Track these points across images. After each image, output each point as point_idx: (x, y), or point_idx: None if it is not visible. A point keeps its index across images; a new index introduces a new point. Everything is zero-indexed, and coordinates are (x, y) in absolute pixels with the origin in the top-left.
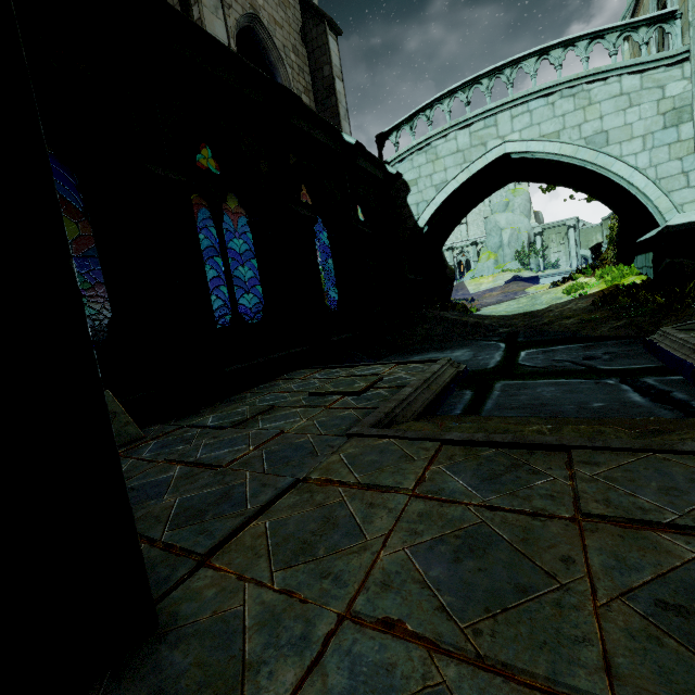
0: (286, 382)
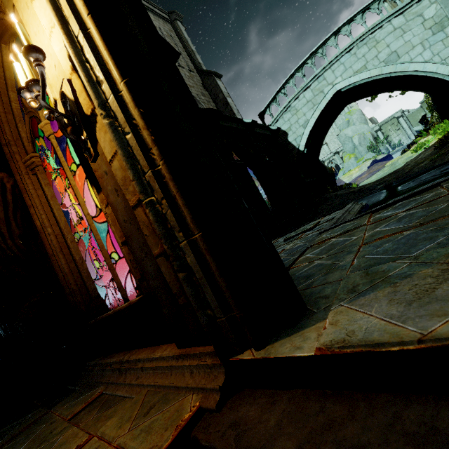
0: None
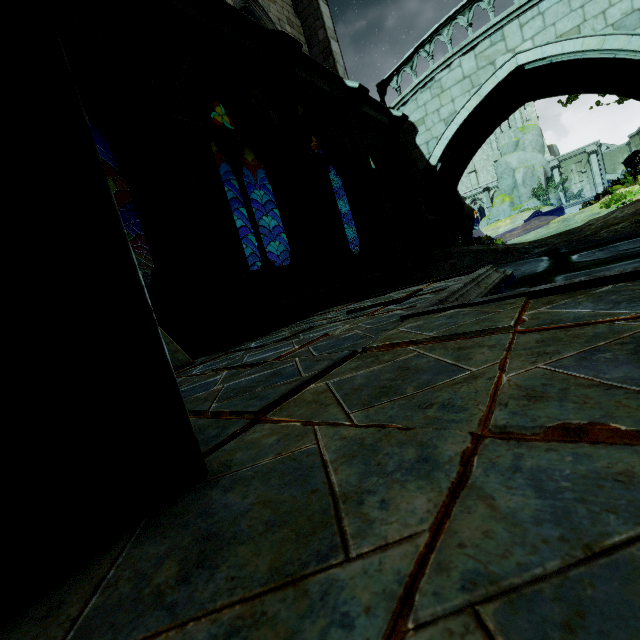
0: (320, 316)
